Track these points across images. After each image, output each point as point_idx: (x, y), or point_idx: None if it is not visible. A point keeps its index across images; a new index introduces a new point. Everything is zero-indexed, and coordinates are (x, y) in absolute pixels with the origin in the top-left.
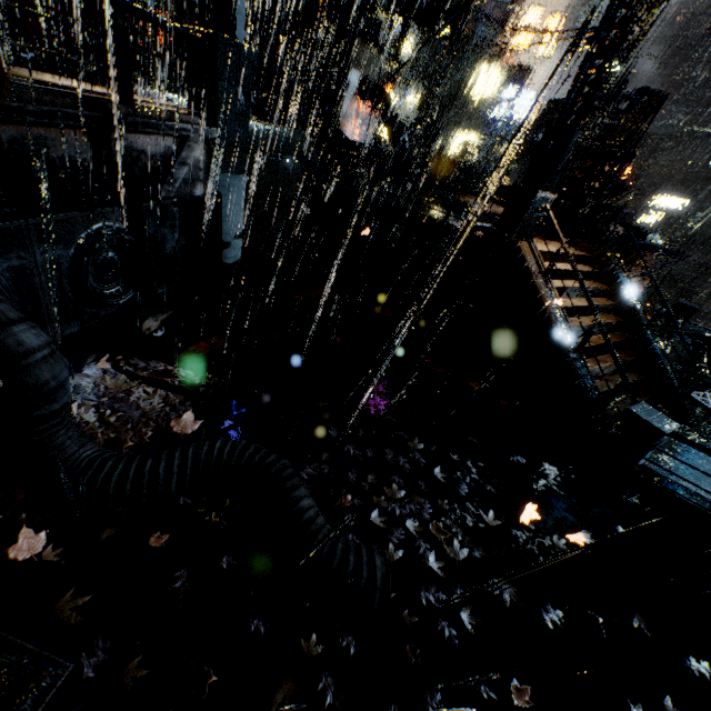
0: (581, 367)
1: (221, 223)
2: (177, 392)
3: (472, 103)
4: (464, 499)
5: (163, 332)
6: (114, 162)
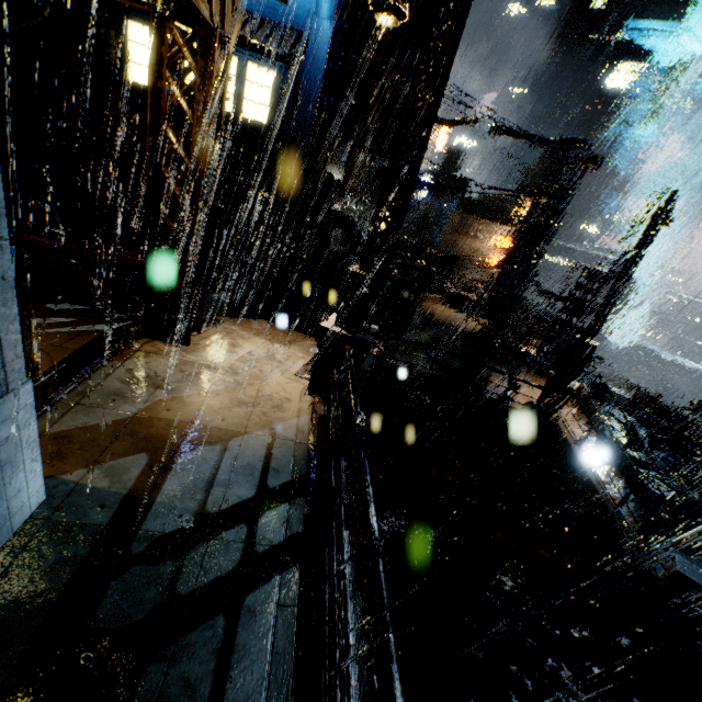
0: (623, 525)
1: None
2: None
3: None
4: None
5: None
6: None
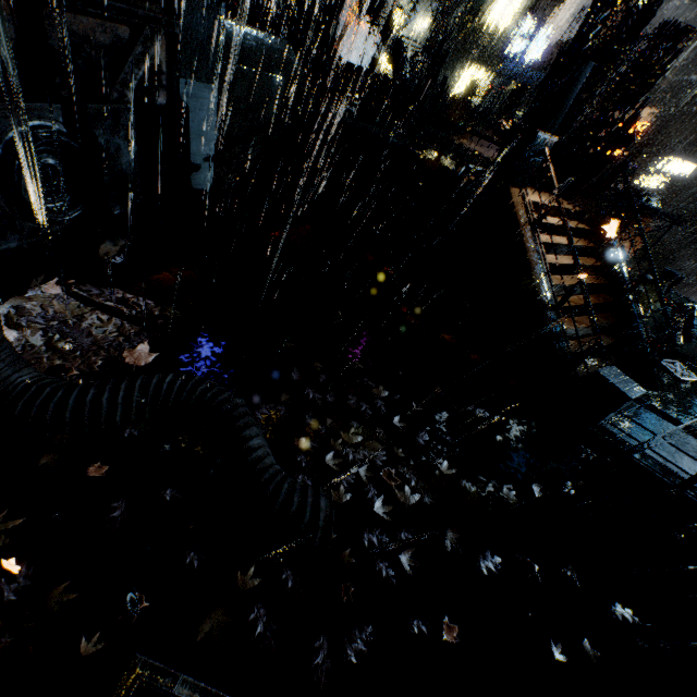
0: (557, 326)
1: (189, 141)
2: (133, 323)
3: (485, 34)
4: (421, 448)
5: (123, 259)
6: (50, 47)
